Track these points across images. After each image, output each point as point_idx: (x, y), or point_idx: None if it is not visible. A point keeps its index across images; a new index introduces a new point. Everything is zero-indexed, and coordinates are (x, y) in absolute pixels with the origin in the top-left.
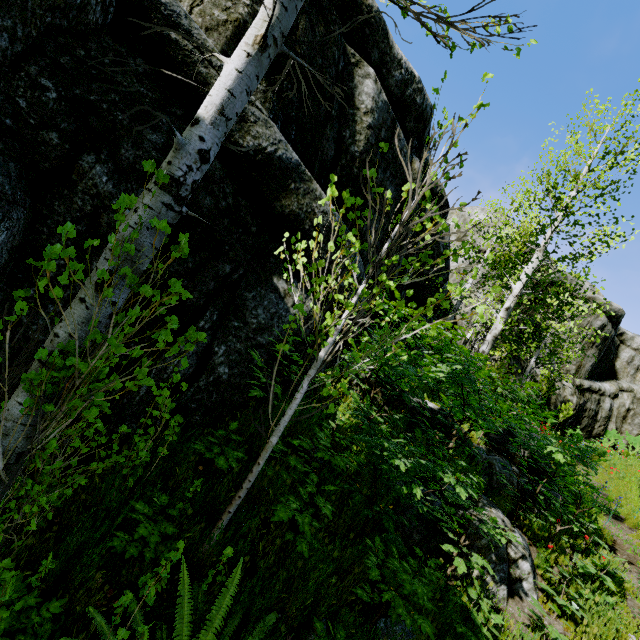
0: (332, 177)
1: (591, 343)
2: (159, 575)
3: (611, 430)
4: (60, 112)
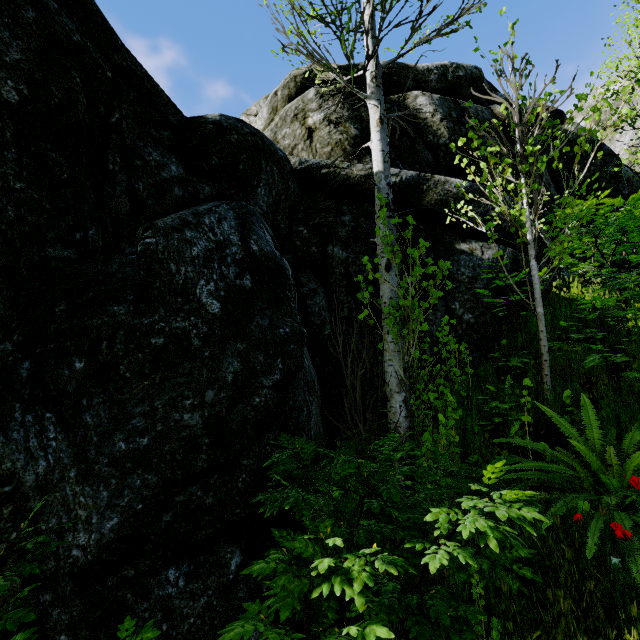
0: (452, 146)
1: None
2: (525, 408)
3: None
4: (311, 236)
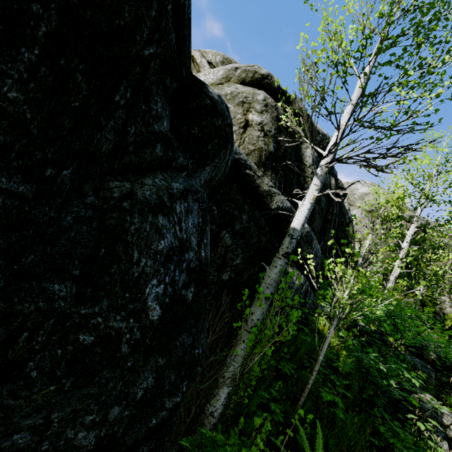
0: (332, 231)
1: None
2: (292, 426)
3: None
4: (217, 217)
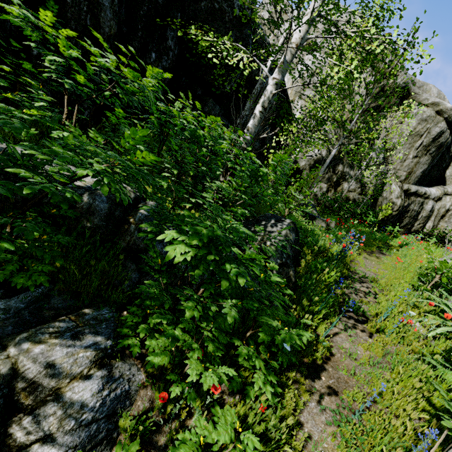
0: None
1: (426, 150)
2: None
3: (428, 227)
4: None
